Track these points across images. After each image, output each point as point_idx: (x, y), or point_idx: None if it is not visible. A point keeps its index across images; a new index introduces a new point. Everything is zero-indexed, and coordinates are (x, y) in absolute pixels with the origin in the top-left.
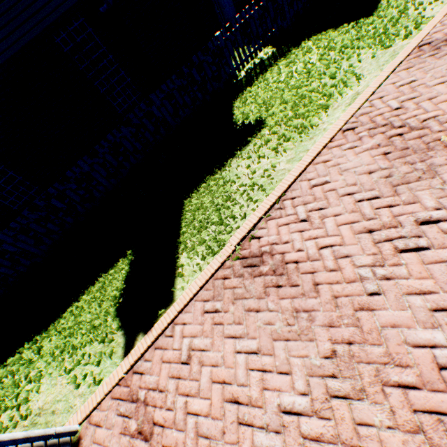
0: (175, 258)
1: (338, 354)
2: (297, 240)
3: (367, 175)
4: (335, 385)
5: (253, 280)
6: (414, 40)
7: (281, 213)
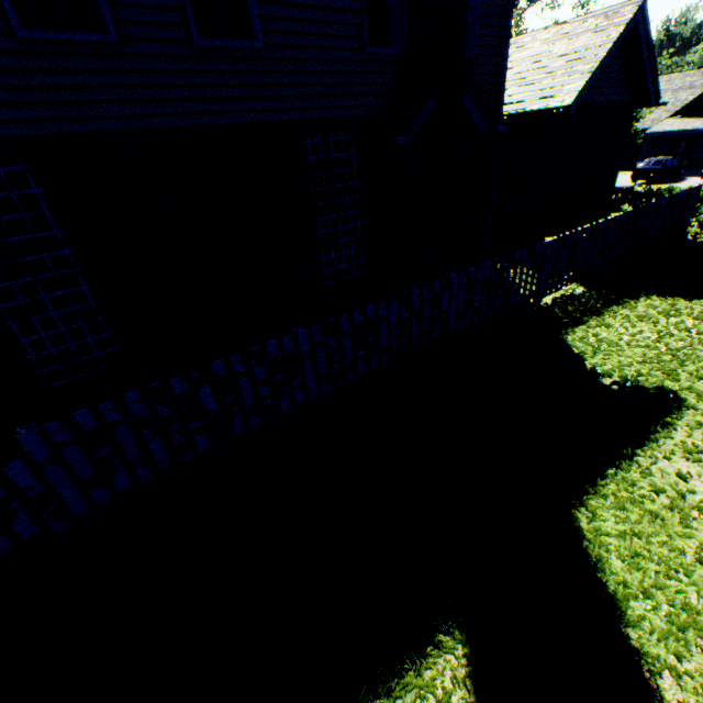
0: None
1: None
2: None
3: None
4: None
5: None
6: None
7: None
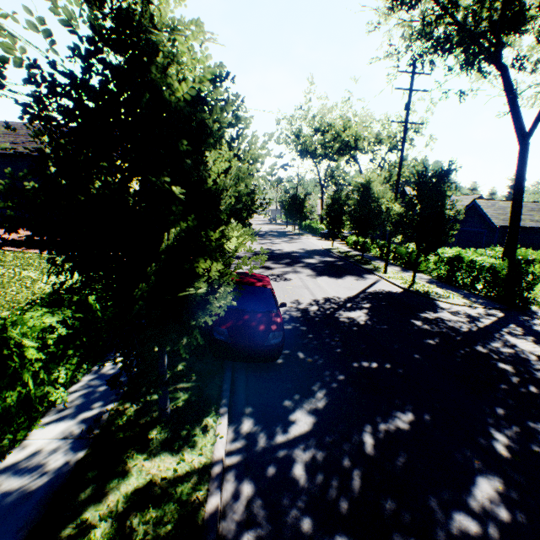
0: None
1: None
2: None
3: None
4: None
5: None
6: None
7: None
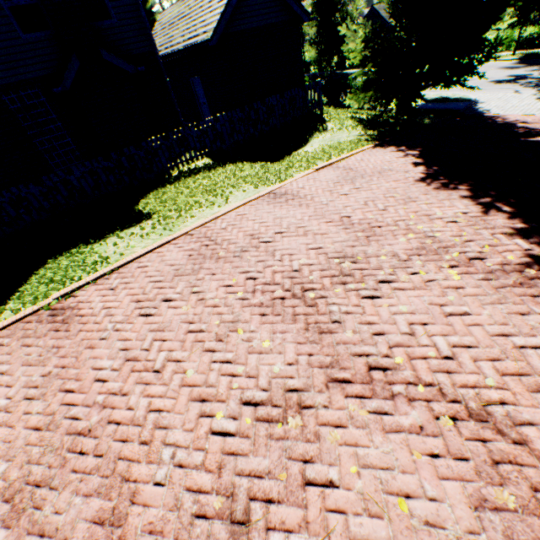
0: (5, 303)
1: (52, 374)
2: (97, 301)
3: (170, 266)
4: (33, 392)
5: (46, 325)
6: (271, 188)
7: (105, 282)
